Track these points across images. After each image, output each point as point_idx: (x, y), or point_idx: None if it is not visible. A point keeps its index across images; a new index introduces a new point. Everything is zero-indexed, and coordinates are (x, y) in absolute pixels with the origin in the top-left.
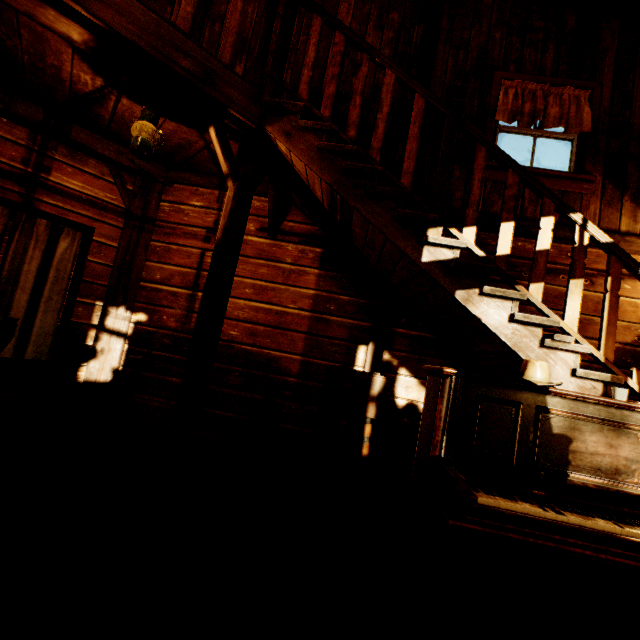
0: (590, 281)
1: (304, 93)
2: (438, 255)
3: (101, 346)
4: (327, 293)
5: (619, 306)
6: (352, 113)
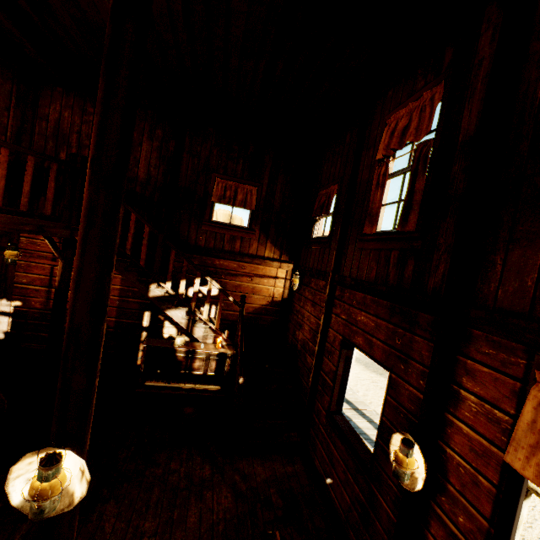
0: (251, 279)
1: None
2: (156, 294)
3: None
4: (127, 287)
5: (262, 289)
6: None
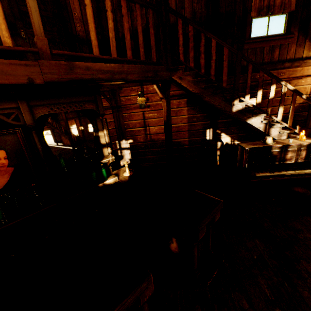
0: (289, 83)
1: (182, 58)
2: (238, 108)
3: (123, 154)
4: (192, 115)
5: (299, 90)
6: (201, 62)
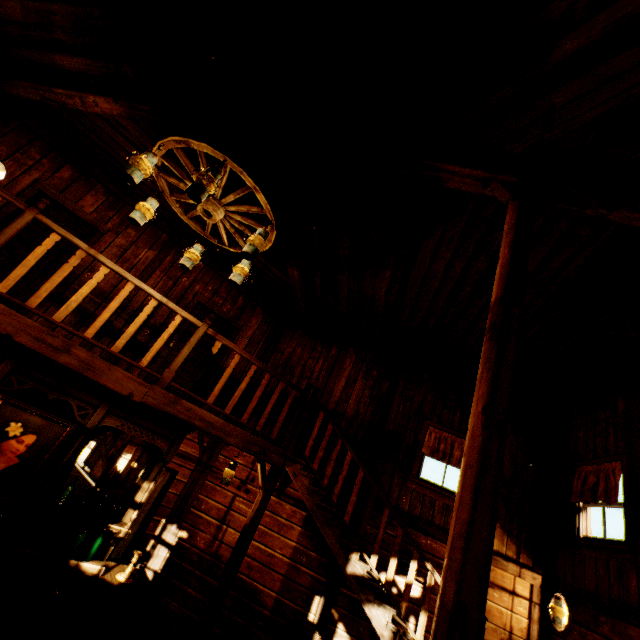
0: None
1: (308, 452)
2: (355, 570)
3: (154, 552)
4: (303, 547)
5: (490, 609)
6: (328, 470)
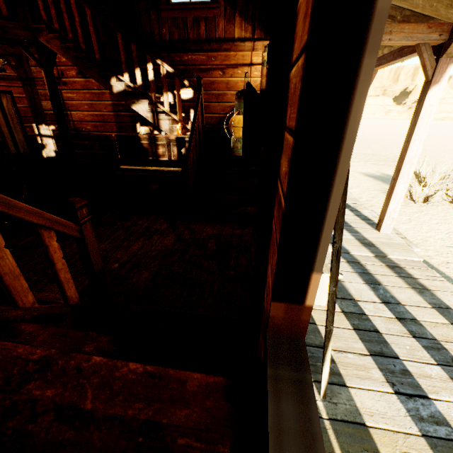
0: (223, 72)
1: (44, 16)
2: (118, 89)
3: (45, 143)
4: (117, 102)
5: (237, 83)
6: (66, 24)
